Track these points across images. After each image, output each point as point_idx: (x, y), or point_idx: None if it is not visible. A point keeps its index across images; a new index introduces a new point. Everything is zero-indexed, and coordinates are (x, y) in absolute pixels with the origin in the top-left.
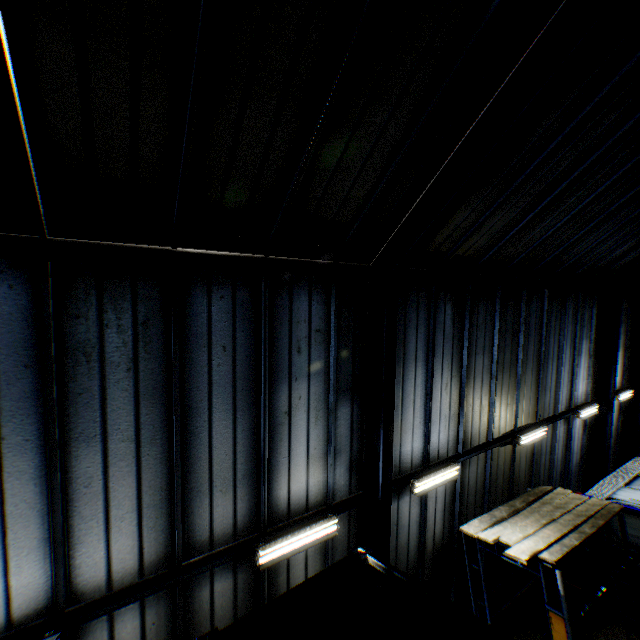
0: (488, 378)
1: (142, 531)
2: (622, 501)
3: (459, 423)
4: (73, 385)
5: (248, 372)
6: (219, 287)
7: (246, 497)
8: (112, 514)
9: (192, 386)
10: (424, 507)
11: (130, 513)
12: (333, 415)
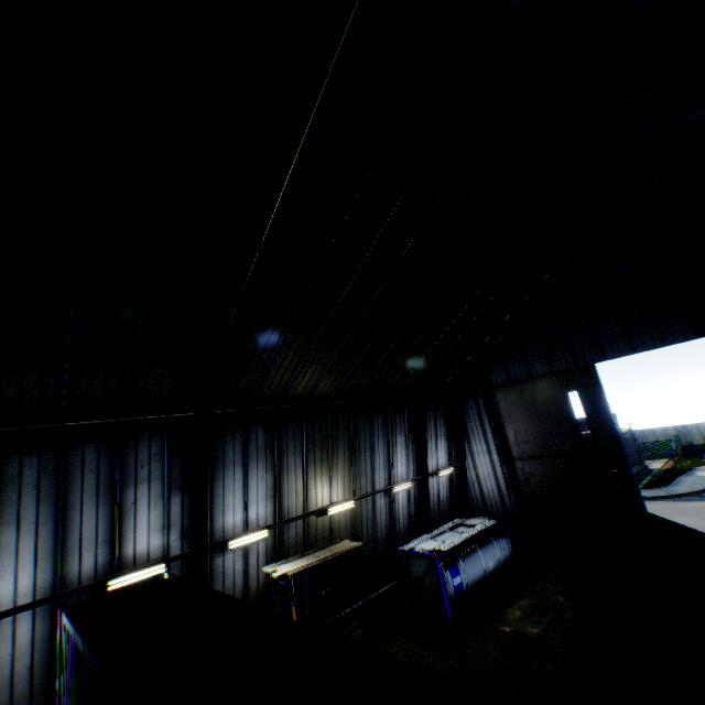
0: (301, 470)
1: (38, 573)
2: (416, 549)
3: (276, 502)
4: (5, 496)
5: (108, 482)
6: (91, 439)
7: (105, 554)
8: (21, 563)
9: (72, 492)
10: (246, 560)
11: (31, 562)
12: (167, 502)
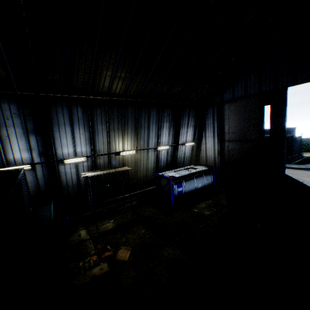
0: (106, 133)
1: None
2: (165, 175)
3: (92, 146)
4: None
5: None
6: None
7: None
8: None
9: None
10: (77, 169)
11: None
12: (27, 138)
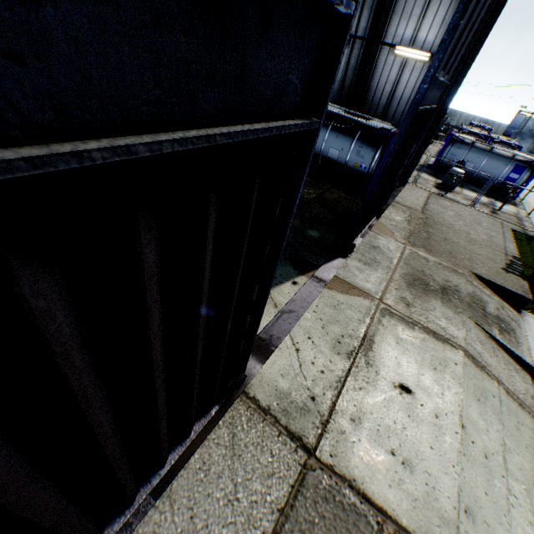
0: None
1: None
2: None
3: None
4: None
5: None
6: None
7: None
8: None
9: None
10: None
11: None
12: None
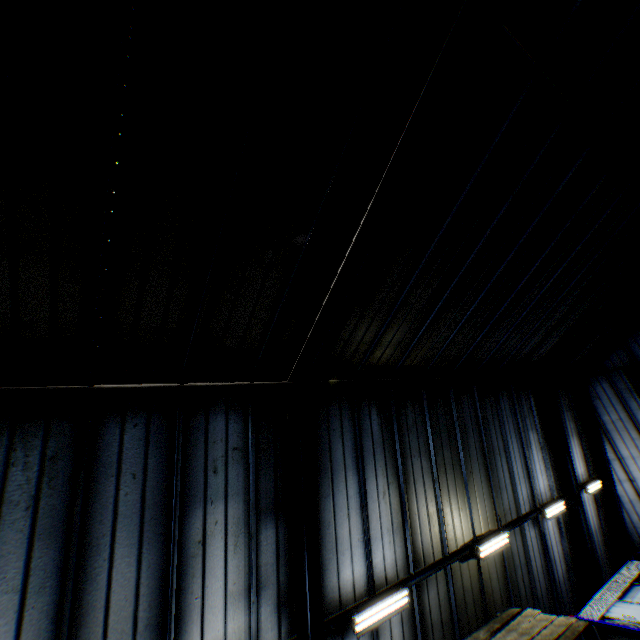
0: (431, 481)
1: None
2: (616, 619)
3: (406, 536)
4: None
5: (159, 499)
6: (134, 416)
7: None
8: None
9: (95, 519)
10: None
11: None
12: (253, 539)
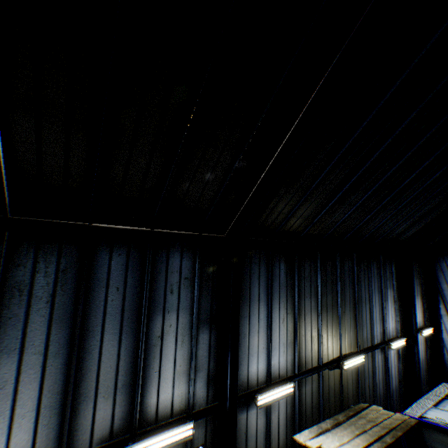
0: (316, 315)
1: (38, 427)
2: (430, 419)
3: (295, 349)
4: (7, 311)
5: (133, 306)
6: (118, 248)
7: (123, 402)
8: (17, 412)
9: (91, 315)
10: (268, 418)
11: (31, 411)
12: (195, 339)
